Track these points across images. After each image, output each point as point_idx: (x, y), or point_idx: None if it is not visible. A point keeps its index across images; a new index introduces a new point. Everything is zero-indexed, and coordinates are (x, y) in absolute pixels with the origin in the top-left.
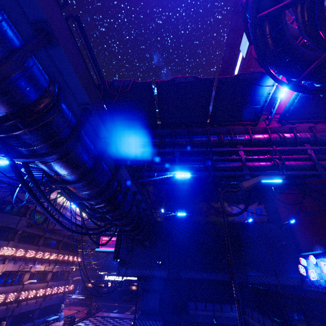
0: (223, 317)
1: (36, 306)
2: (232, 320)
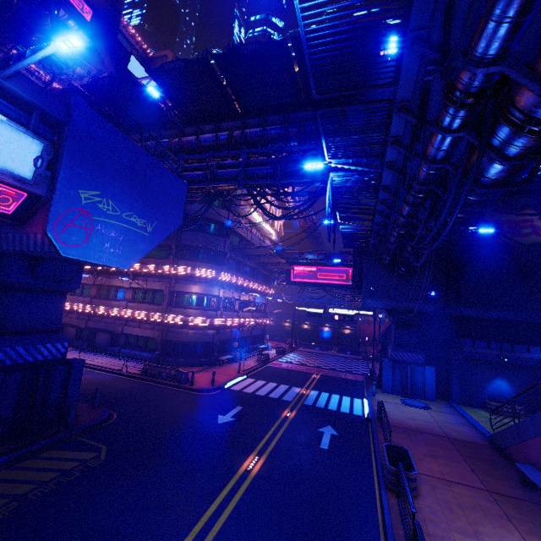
0: (515, 357)
1: (248, 334)
2: (528, 361)
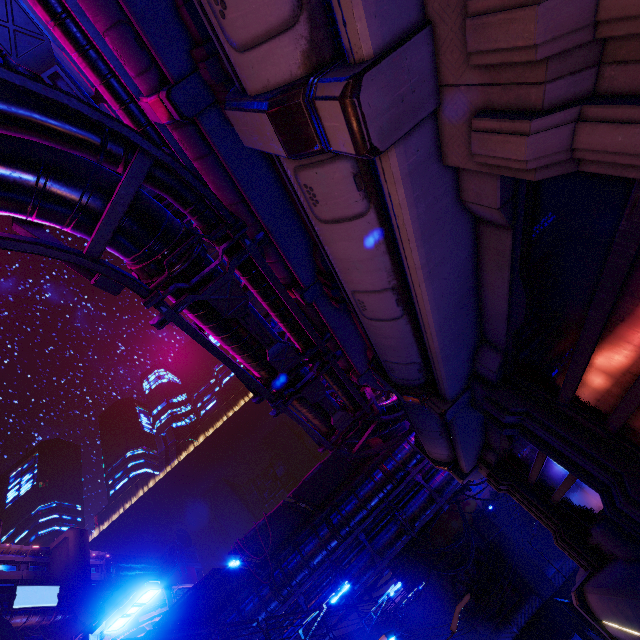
0: None
1: None
2: None
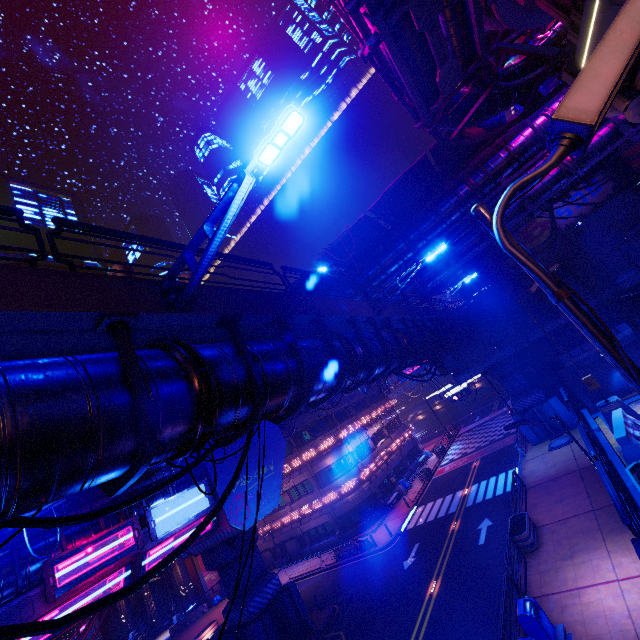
0: None
1: (399, 458)
2: (624, 340)
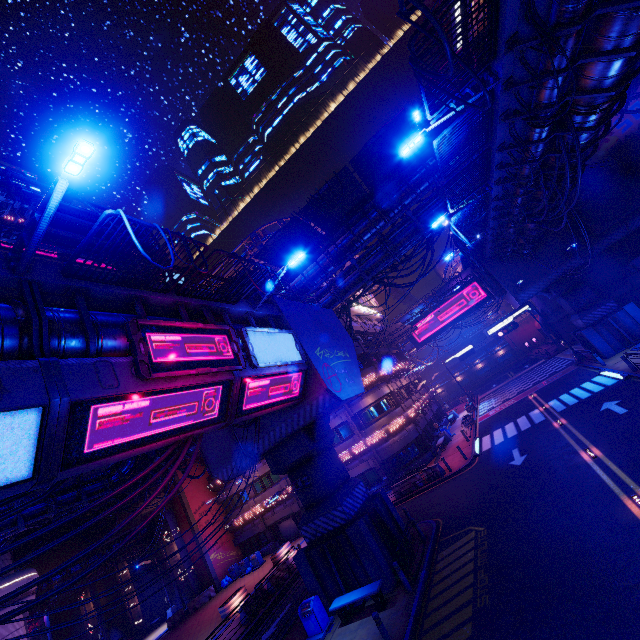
0: None
1: (431, 413)
2: None
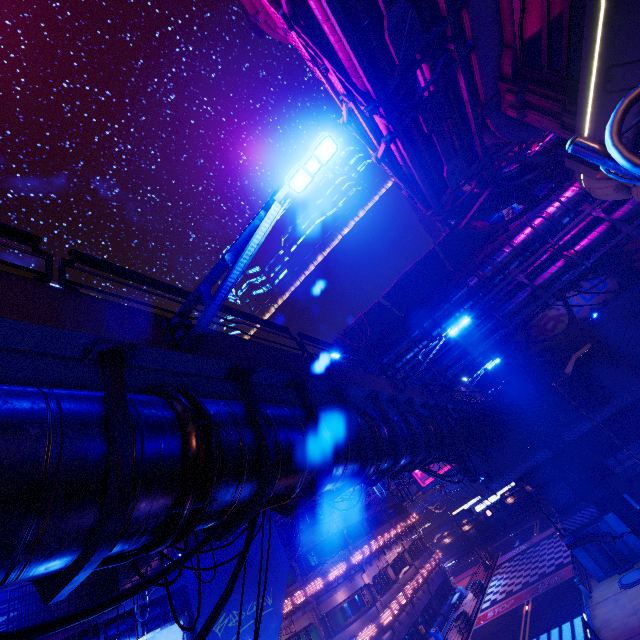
0: None
1: (427, 596)
2: None
